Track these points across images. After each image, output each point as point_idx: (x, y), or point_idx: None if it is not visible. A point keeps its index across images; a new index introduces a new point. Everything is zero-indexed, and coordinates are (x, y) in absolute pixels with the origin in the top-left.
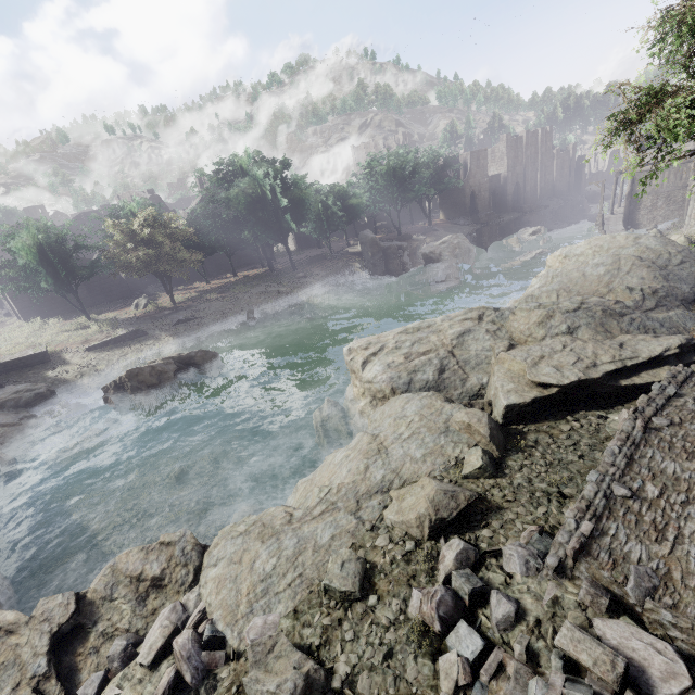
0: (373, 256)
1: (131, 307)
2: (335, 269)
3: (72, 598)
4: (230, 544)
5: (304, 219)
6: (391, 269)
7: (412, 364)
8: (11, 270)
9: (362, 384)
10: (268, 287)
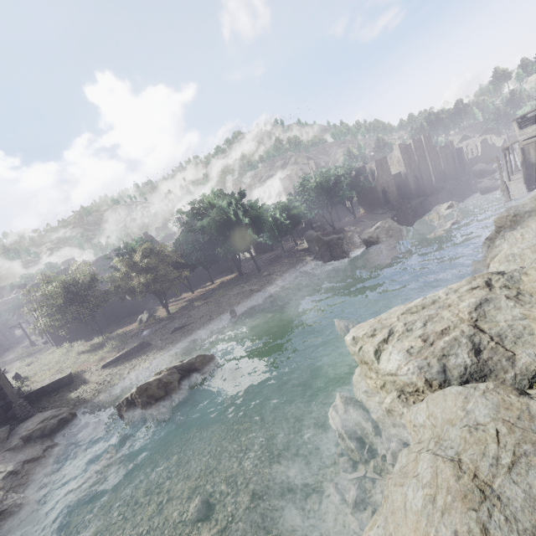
0: (319, 249)
1: (136, 323)
2: (291, 265)
3: None
4: None
5: (262, 231)
6: (337, 257)
7: (437, 347)
8: (46, 309)
9: (379, 376)
10: (242, 288)
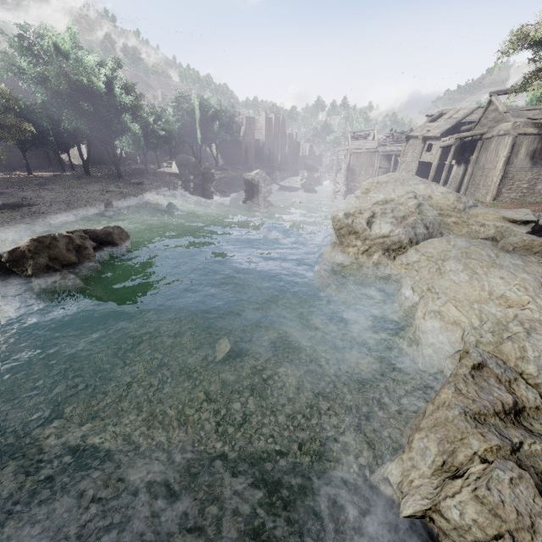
0: (194, 178)
1: None
2: (164, 183)
3: (513, 467)
4: (537, 342)
5: None
6: (214, 190)
7: (409, 222)
8: None
9: (367, 242)
10: (105, 186)
